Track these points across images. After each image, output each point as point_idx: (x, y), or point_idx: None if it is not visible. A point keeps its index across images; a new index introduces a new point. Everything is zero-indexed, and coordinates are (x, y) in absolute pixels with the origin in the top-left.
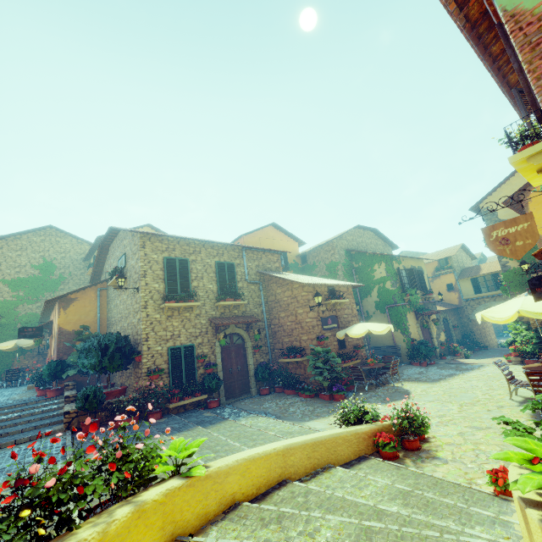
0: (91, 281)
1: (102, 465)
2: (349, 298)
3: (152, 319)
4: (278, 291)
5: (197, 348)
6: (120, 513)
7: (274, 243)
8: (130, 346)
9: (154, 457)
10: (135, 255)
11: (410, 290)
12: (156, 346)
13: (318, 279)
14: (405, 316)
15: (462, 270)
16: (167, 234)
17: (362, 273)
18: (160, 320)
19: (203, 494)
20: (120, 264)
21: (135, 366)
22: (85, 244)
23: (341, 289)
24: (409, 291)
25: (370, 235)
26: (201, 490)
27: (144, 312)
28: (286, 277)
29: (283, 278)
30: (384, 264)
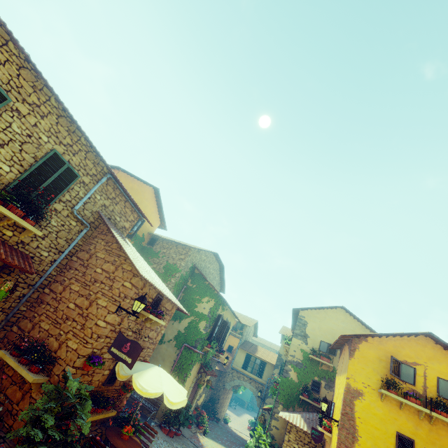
0: None
1: None
2: (166, 319)
3: None
4: (99, 254)
5: None
6: None
7: (142, 205)
8: None
9: None
10: None
11: (214, 343)
12: None
13: (155, 275)
14: (193, 365)
15: (245, 341)
16: None
17: (189, 296)
18: None
19: None
20: None
21: None
22: None
23: (168, 304)
24: (213, 343)
25: (216, 268)
26: None
27: None
28: (126, 247)
29: (121, 245)
30: (213, 303)
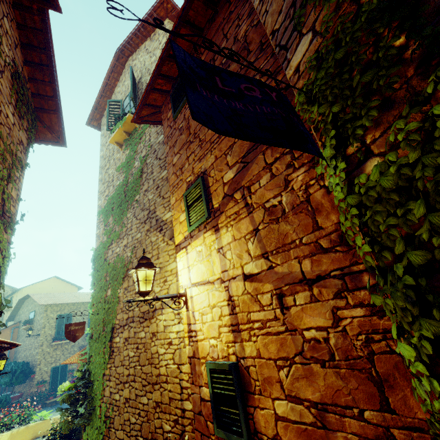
0: (7, 320)
1: (18, 416)
2: None
3: (44, 352)
4: None
5: (70, 365)
6: (22, 427)
7: None
8: (29, 369)
9: (34, 414)
10: (41, 314)
11: None
12: (44, 367)
13: None
14: None
15: None
16: (62, 298)
17: None
18: (49, 352)
19: (48, 425)
20: (31, 315)
21: (30, 380)
22: (6, 286)
23: None
24: None
25: None
26: (47, 424)
27: (41, 349)
28: None
29: None
30: None
